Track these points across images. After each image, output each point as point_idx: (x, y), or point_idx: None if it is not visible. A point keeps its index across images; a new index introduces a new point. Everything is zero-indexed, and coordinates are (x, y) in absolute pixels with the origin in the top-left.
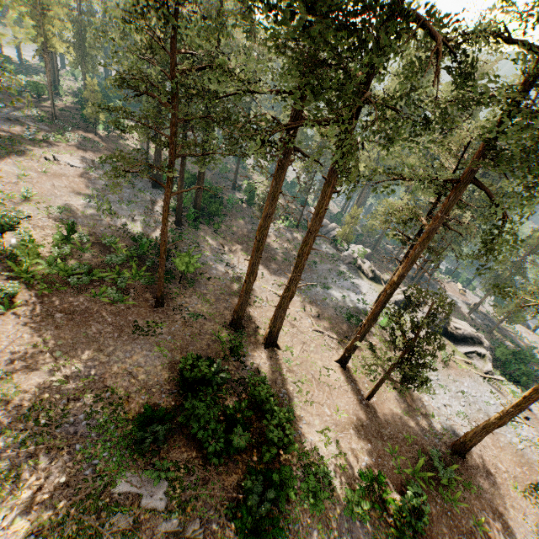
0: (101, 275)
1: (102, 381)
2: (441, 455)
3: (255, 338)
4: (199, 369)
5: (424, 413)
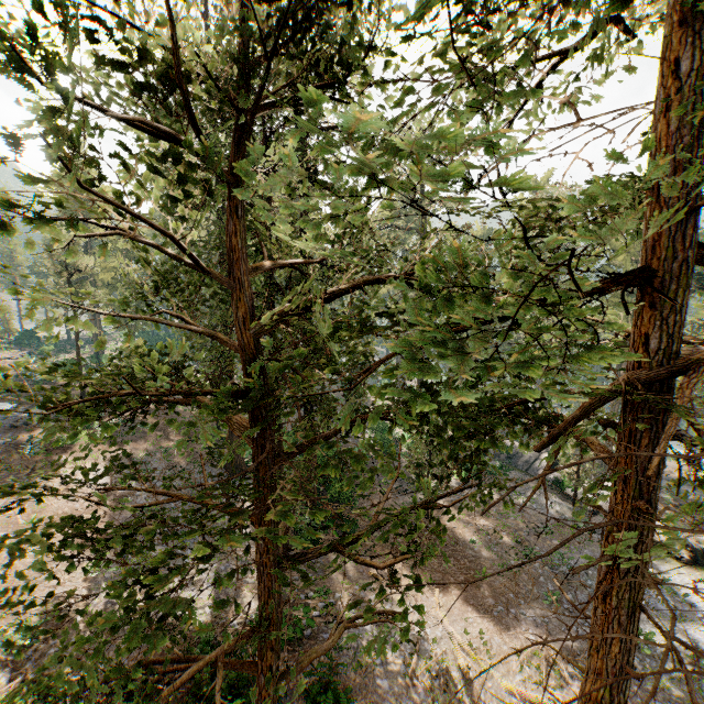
0: None
1: None
2: None
3: None
4: None
5: None
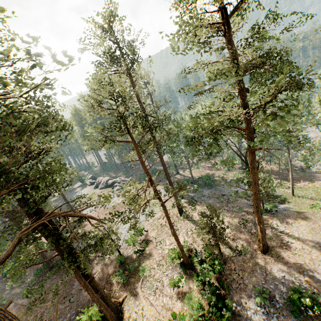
0: None
1: None
2: None
3: None
4: None
5: None
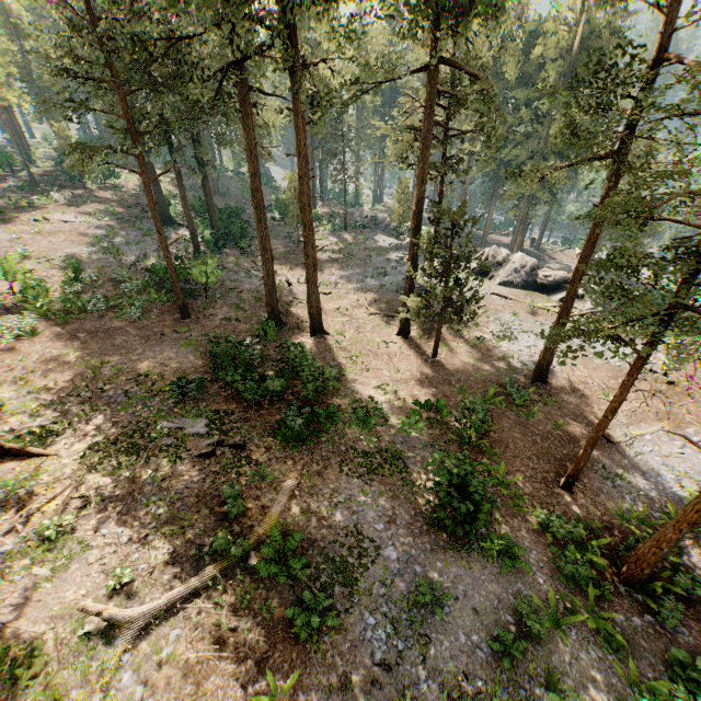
0: (118, 302)
1: (135, 371)
2: (514, 380)
3: (299, 331)
4: (225, 342)
5: (502, 357)
